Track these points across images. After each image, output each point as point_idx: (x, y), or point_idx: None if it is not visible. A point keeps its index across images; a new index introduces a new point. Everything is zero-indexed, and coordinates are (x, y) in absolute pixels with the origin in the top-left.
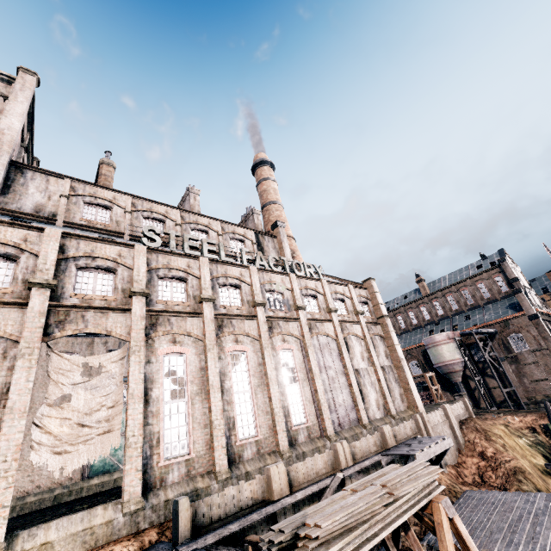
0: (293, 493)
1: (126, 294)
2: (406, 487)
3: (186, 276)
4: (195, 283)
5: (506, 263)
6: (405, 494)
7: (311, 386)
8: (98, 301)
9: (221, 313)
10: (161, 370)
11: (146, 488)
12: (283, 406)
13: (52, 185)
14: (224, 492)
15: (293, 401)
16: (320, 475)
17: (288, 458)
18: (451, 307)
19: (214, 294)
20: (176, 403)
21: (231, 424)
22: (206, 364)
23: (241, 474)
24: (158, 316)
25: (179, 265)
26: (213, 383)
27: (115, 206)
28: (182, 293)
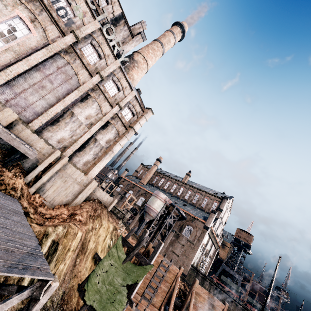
0: None
1: None
2: None
3: None
4: None
5: (226, 200)
6: None
7: (13, 59)
8: None
9: None
10: None
11: None
12: None
13: None
14: None
15: None
16: None
17: None
18: (185, 196)
19: None
20: None
21: None
22: None
23: None
24: None
25: None
26: None
27: None
28: None
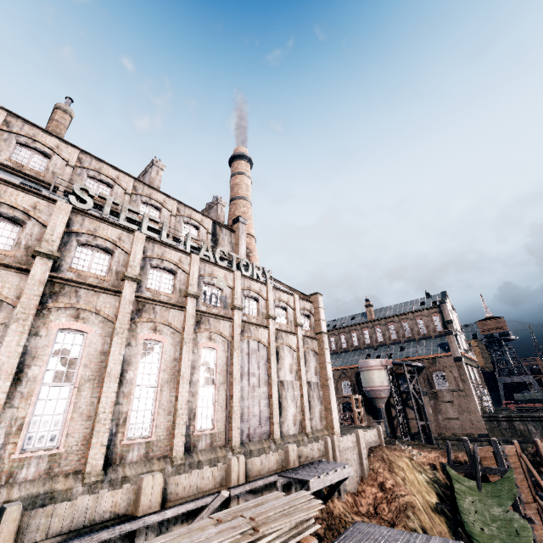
0: (163, 510)
1: (29, 252)
2: (276, 524)
3: (113, 249)
4: (122, 258)
5: (445, 305)
6: (273, 532)
7: (227, 391)
8: None
9: (144, 297)
10: (49, 346)
11: None
12: (190, 408)
13: None
14: (76, 501)
15: (203, 404)
16: (204, 491)
17: (180, 466)
18: (390, 336)
19: (143, 275)
20: (59, 387)
21: (121, 420)
22: (109, 349)
23: (116, 479)
24: (65, 285)
25: (108, 235)
26: (112, 371)
27: (57, 155)
28: (104, 265)
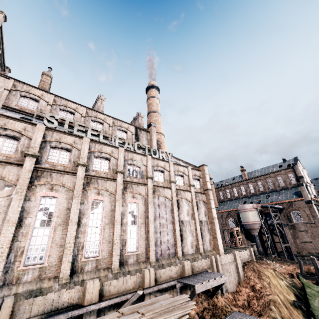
0: (99, 302)
1: (23, 154)
2: (159, 318)
3: (71, 148)
4: (76, 153)
5: (297, 166)
6: None
7: (146, 228)
8: (1, 157)
9: (90, 175)
10: (36, 206)
11: (4, 283)
12: (122, 239)
13: (0, 82)
14: (46, 296)
15: (131, 236)
16: (128, 290)
17: (117, 273)
18: (259, 189)
19: (89, 162)
20: (43, 229)
21: (80, 247)
22: (71, 206)
23: (78, 281)
24: (43, 171)
25: (67, 141)
26: (73, 219)
27: (42, 100)
28: (67, 158)
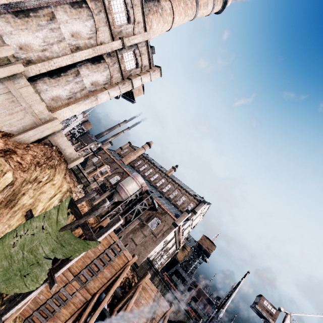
0: None
1: None
2: None
3: None
4: None
5: (204, 205)
6: None
7: None
8: None
9: None
10: None
11: None
12: None
13: None
14: None
15: None
16: None
17: None
18: (164, 188)
19: None
20: None
21: None
22: None
23: None
24: None
25: None
26: None
27: None
28: None
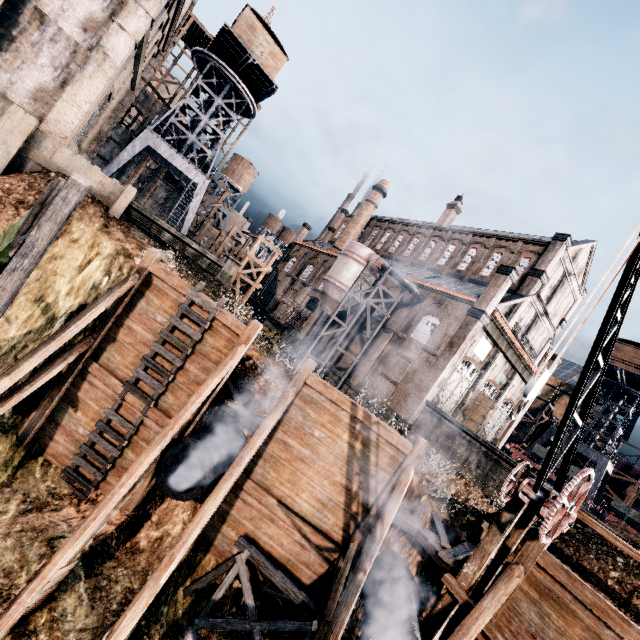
0: None
1: None
2: None
3: None
4: None
5: (561, 245)
6: None
7: None
8: None
9: None
10: None
11: None
12: None
13: None
14: None
15: None
16: None
17: None
18: (438, 259)
19: None
20: None
21: None
22: None
23: None
24: None
25: None
26: None
27: None
28: None
